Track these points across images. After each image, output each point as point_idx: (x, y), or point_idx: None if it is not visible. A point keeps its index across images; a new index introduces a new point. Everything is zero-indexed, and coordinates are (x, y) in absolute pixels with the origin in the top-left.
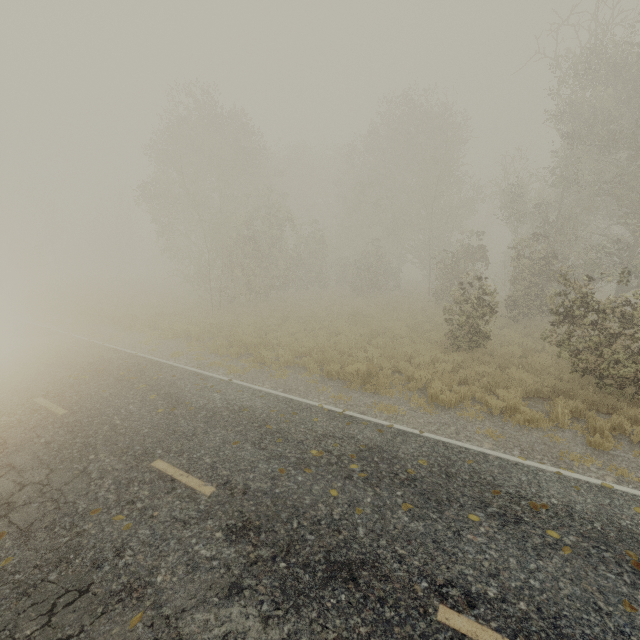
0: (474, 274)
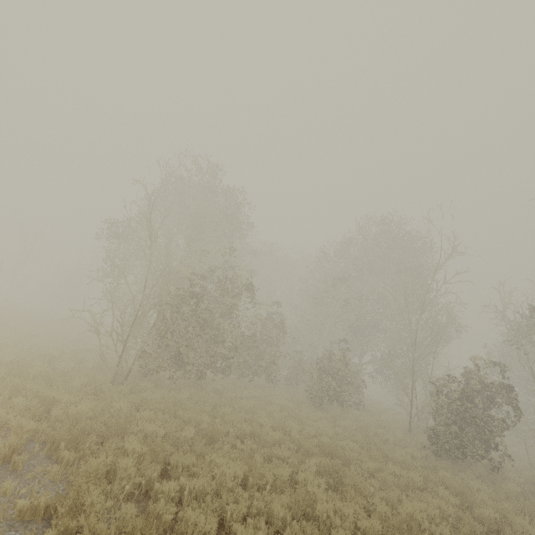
0: (496, 423)
